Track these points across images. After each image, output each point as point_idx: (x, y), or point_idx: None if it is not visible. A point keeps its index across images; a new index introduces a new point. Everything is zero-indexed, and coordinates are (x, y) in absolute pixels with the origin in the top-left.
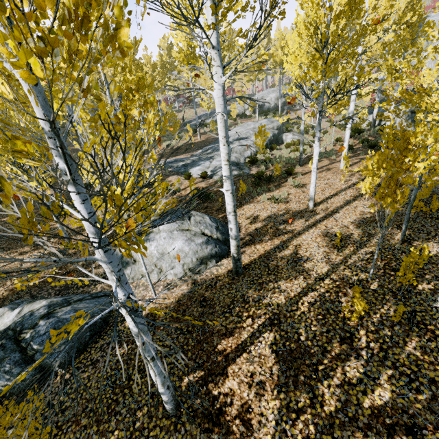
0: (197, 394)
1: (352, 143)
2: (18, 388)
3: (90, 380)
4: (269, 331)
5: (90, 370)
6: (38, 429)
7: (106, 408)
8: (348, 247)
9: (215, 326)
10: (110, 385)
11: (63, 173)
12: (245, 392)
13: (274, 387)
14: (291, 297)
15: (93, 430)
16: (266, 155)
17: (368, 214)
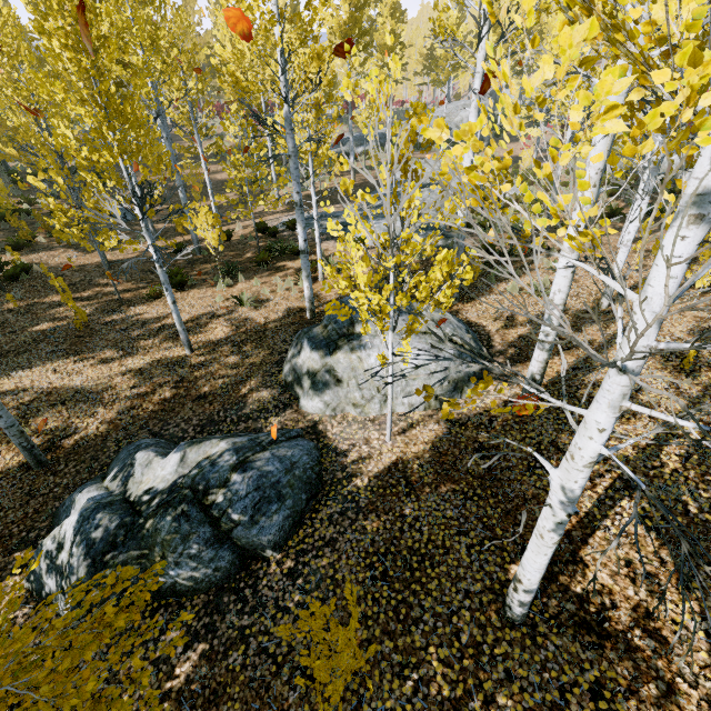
0: (547, 592)
1: (614, 206)
2: (207, 582)
3: (338, 570)
4: (628, 498)
5: (328, 554)
6: (280, 646)
7: (392, 613)
8: (703, 371)
9: (524, 489)
10: (379, 578)
11: (707, 201)
12: (628, 588)
13: (676, 581)
14: (642, 446)
15: (387, 646)
16: (477, 216)
17: (710, 321)
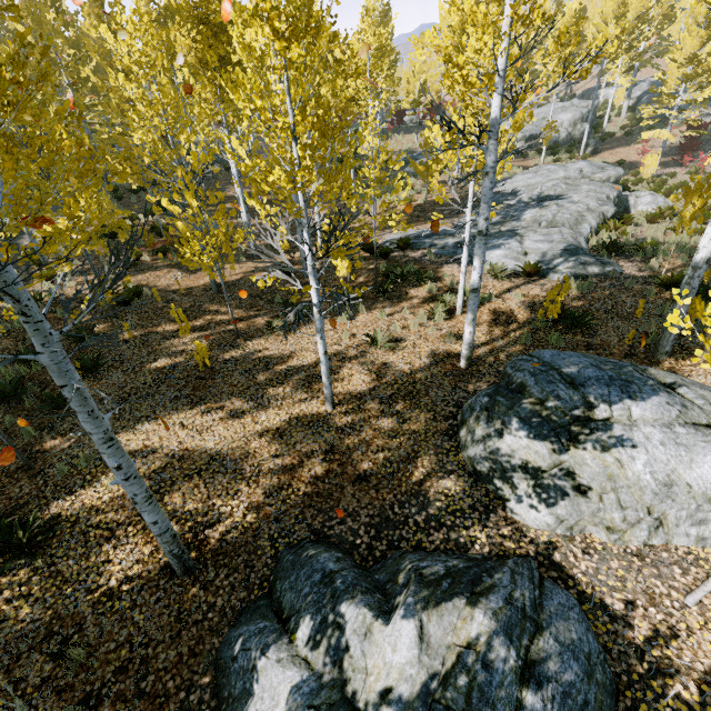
0: None
1: None
2: None
3: None
4: None
5: None
6: None
7: None
8: None
9: None
10: None
11: None
12: None
13: None
14: None
15: None
16: (620, 235)
17: None
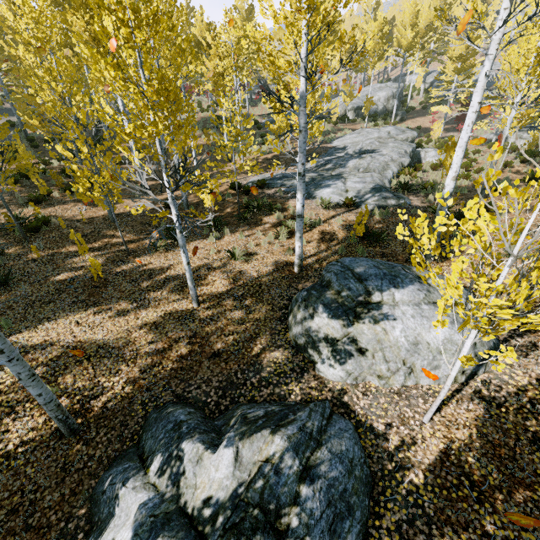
0: None
1: (527, 171)
2: None
3: None
4: None
5: None
6: None
7: None
8: None
9: None
10: None
11: None
12: None
13: None
14: None
15: None
16: (413, 178)
17: None
